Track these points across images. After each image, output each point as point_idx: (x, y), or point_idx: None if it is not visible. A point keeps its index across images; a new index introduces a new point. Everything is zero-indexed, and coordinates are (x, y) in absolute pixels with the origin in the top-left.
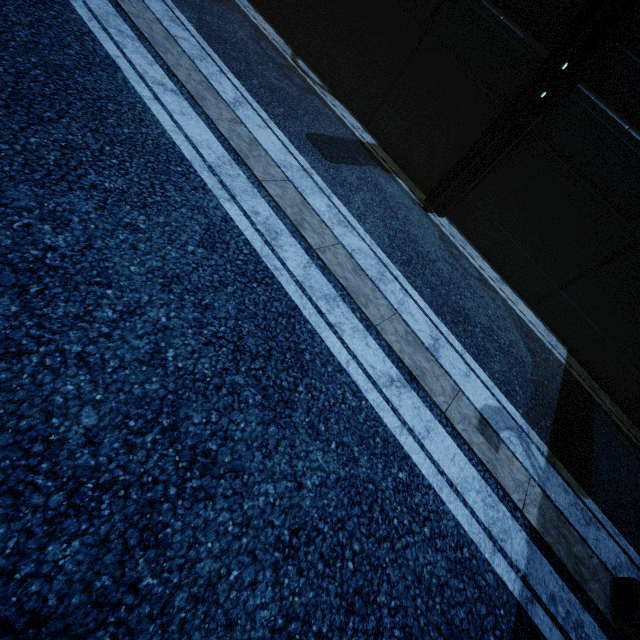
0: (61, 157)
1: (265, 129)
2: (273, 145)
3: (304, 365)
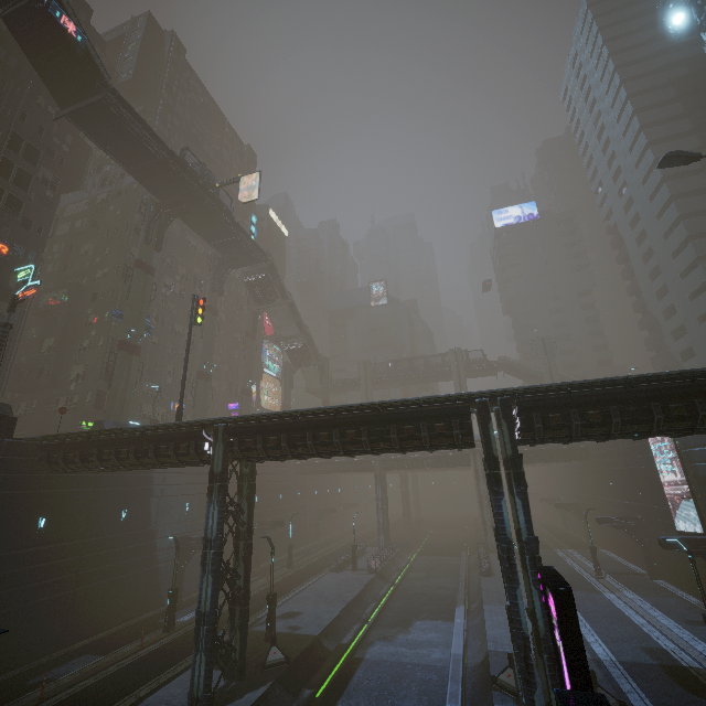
0: (612, 621)
1: (664, 619)
2: (665, 621)
3: (648, 641)
